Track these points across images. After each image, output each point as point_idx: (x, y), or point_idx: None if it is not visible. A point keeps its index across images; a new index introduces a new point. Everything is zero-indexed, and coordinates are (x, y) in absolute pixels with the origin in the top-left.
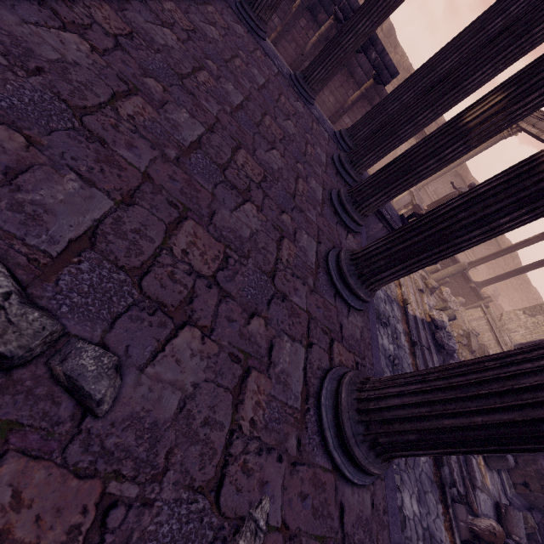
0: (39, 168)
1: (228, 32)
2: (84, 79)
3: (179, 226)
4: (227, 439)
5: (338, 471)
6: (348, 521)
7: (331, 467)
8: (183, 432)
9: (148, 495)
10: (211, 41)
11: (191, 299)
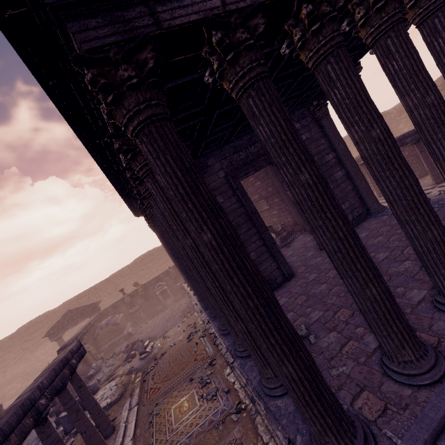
0: (312, 311)
1: (390, 229)
2: (324, 291)
3: (339, 311)
4: (337, 353)
5: (386, 374)
6: (384, 388)
7: (383, 371)
8: (326, 349)
9: (317, 356)
10: (375, 244)
11: (337, 326)
